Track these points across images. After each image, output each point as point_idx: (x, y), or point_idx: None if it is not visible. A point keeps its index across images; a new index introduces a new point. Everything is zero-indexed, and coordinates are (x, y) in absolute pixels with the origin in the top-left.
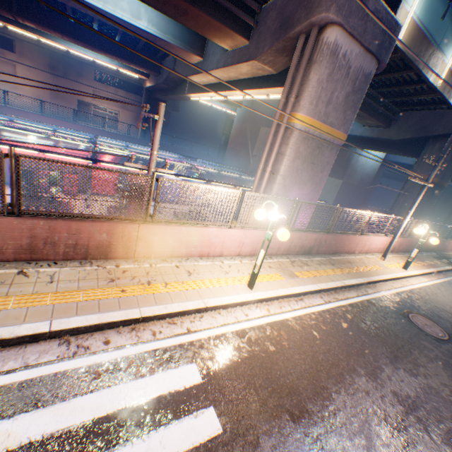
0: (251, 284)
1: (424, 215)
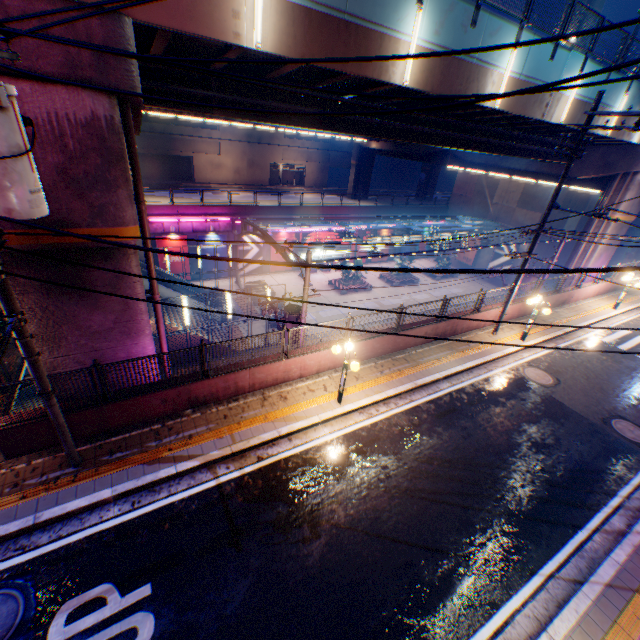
0: (614, 308)
1: None
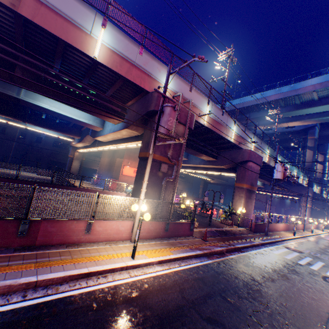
0: (322, 231)
1: (319, 217)
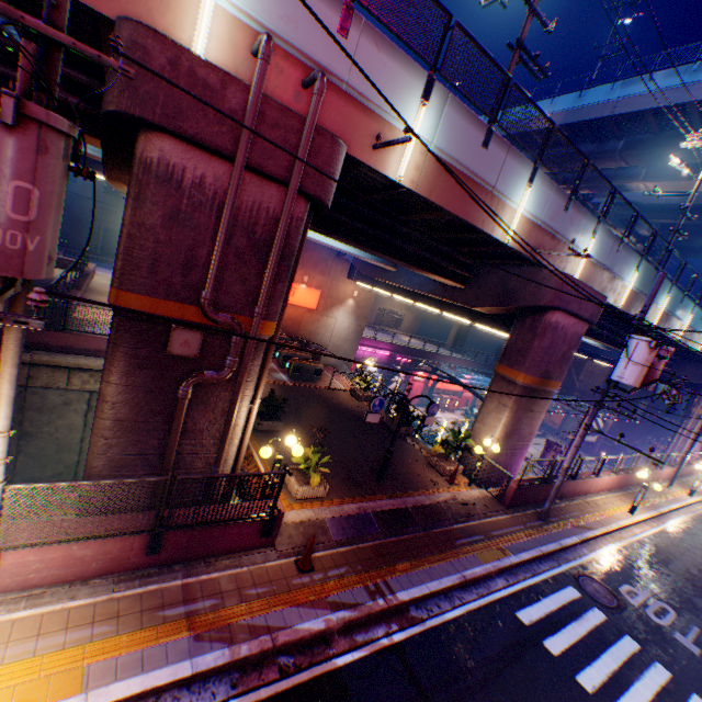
0: None
1: None
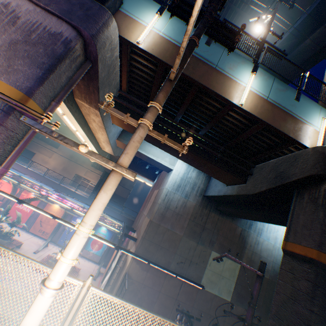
0: None
1: None
